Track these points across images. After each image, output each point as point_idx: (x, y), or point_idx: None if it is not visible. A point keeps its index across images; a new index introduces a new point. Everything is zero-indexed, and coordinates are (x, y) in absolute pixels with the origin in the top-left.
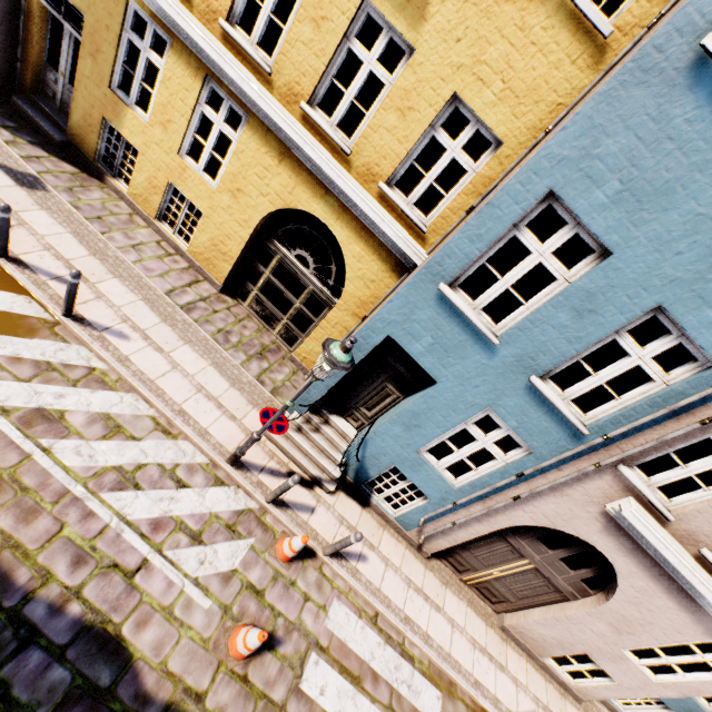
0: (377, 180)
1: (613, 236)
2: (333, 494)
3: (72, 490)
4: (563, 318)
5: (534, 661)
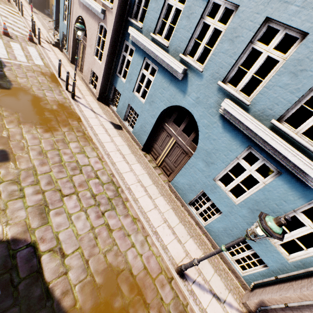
0: None
1: None
2: (54, 47)
3: (0, 19)
4: None
5: (88, 87)
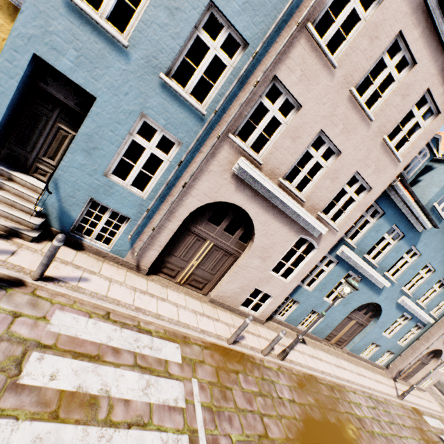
0: None
1: None
2: (39, 243)
3: None
4: (163, 17)
5: (235, 312)
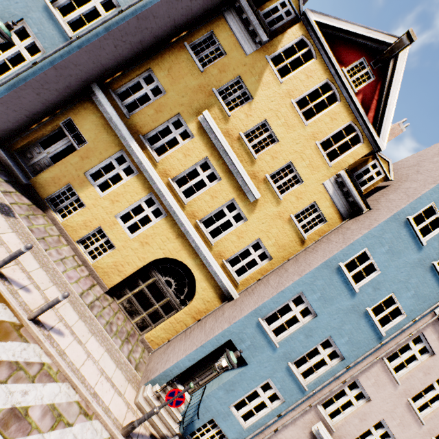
0: (222, 258)
1: (318, 310)
2: None
3: None
4: (302, 337)
5: None
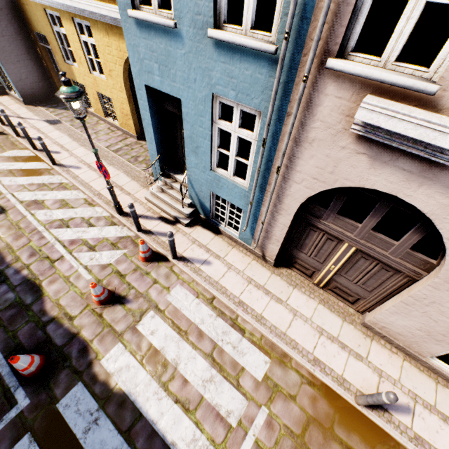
0: None
1: None
2: (191, 227)
3: (39, 228)
4: None
5: (417, 362)
